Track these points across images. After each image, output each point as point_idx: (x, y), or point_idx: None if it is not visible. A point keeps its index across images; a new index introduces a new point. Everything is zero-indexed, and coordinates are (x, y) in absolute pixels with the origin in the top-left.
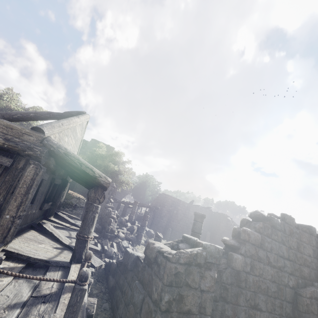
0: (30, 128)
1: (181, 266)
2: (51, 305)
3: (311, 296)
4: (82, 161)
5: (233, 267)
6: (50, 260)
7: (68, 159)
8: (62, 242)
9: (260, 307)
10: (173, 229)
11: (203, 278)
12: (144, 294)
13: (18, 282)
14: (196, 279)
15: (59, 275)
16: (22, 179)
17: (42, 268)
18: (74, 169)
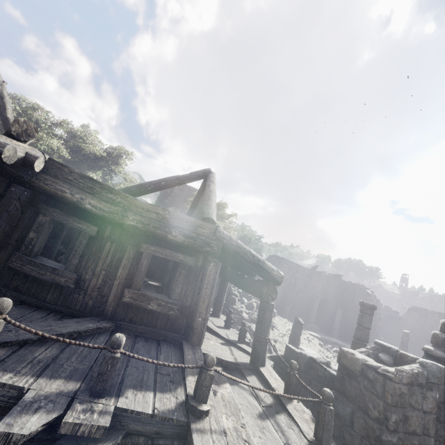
0: (201, 219)
1: (404, 386)
2: (285, 416)
3: None
4: (253, 253)
5: None
6: (237, 362)
7: (241, 253)
8: (221, 336)
9: None
10: (290, 302)
11: (425, 399)
12: (352, 407)
13: (236, 389)
14: (418, 400)
15: (256, 380)
16: (205, 279)
17: (234, 370)
18: (246, 262)
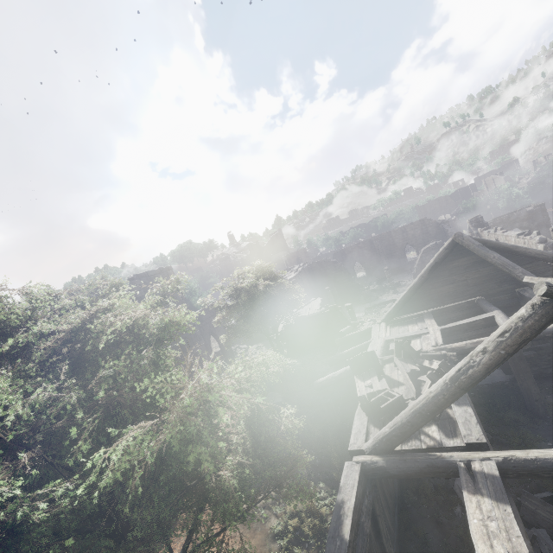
0: None
1: None
2: None
3: None
4: None
5: None
6: None
7: None
8: None
9: None
10: None
11: None
12: None
13: None
14: None
15: None
16: None
17: None
18: None
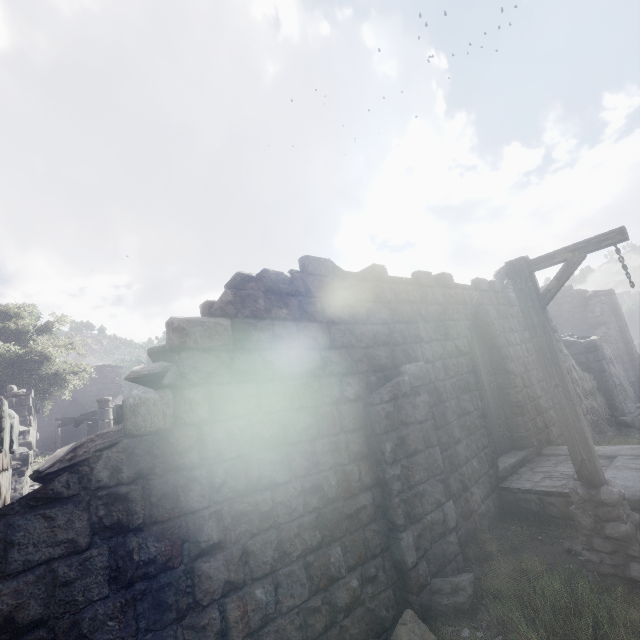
0: None
1: None
2: None
3: (395, 395)
4: None
5: (131, 431)
6: None
7: None
8: None
9: (271, 481)
10: None
11: None
12: None
13: None
14: None
15: None
16: None
17: None
18: None
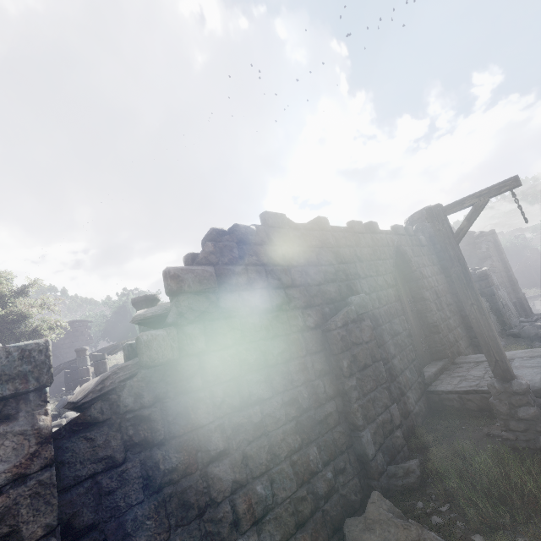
0: None
1: None
2: None
3: (346, 321)
4: None
5: (147, 363)
6: None
7: None
8: None
9: (258, 397)
10: None
11: None
12: None
13: None
14: None
15: None
16: None
17: None
18: None
